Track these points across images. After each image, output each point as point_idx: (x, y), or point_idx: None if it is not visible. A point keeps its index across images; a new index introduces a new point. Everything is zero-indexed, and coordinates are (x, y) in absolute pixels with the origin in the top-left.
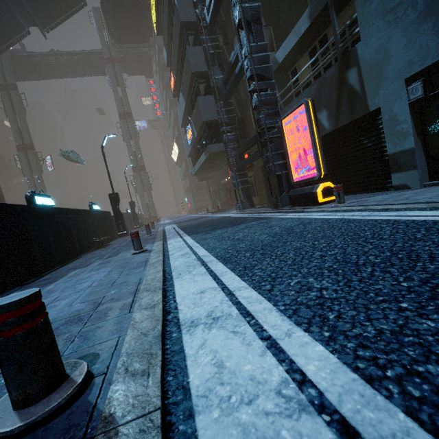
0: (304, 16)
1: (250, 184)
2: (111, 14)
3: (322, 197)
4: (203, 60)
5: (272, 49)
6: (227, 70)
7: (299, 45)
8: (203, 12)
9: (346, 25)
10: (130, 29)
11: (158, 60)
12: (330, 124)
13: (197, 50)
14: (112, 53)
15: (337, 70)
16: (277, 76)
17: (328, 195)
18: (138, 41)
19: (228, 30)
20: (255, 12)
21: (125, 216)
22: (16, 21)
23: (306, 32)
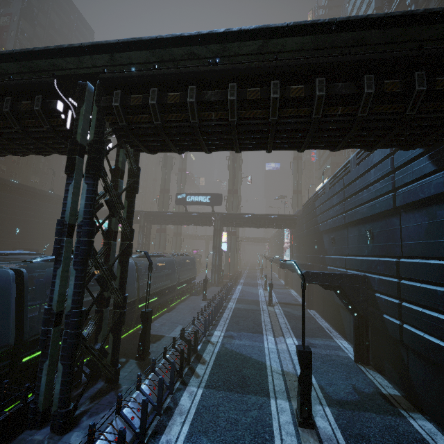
0: None
1: None
2: None
3: None
4: None
5: None
6: None
7: None
8: None
9: None
10: None
11: None
12: None
13: None
14: None
15: None
16: None
17: None
18: None
19: None
20: None
21: None
22: None
23: None
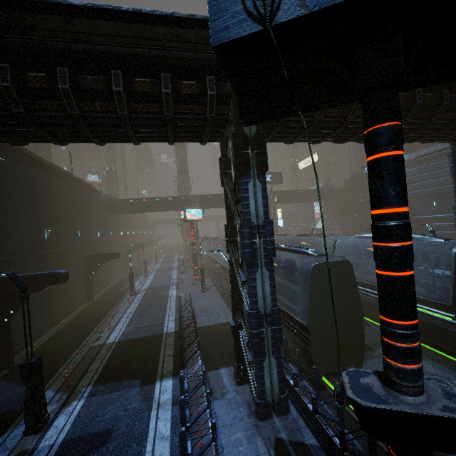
0: None
1: None
2: None
3: None
4: None
5: None
6: None
7: None
8: None
9: None
10: None
11: None
12: None
13: None
14: None
15: None
16: None
17: None
18: None
19: None
20: None
21: (329, 184)
22: None
23: None
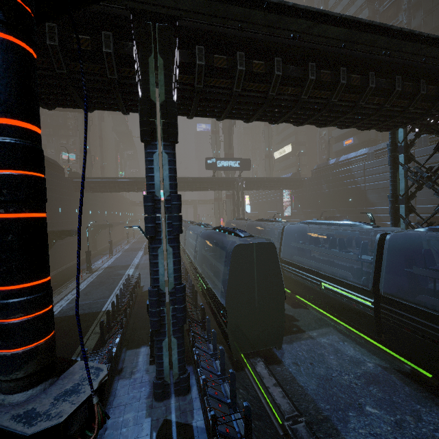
0: None
1: None
2: None
3: None
4: None
5: None
6: None
7: None
8: None
9: None
10: None
11: None
12: None
13: None
14: None
15: None
16: None
17: None
18: None
19: None
20: None
21: (298, 174)
22: None
23: None
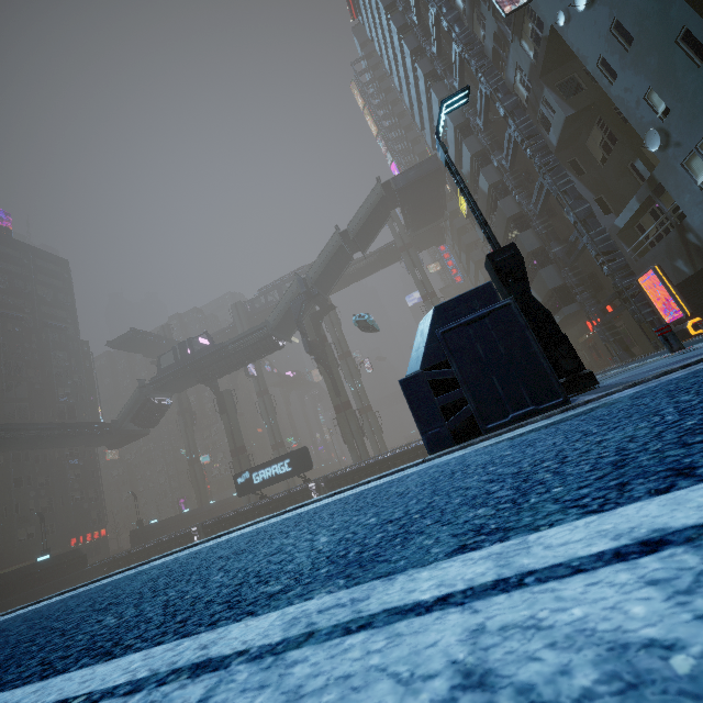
0: (632, 200)
1: (623, 334)
2: (410, 213)
3: (694, 330)
4: (536, 239)
5: (609, 212)
6: (567, 246)
7: (636, 214)
8: (528, 205)
9: (670, 208)
10: (426, 215)
11: (449, 225)
12: (689, 269)
13: (527, 233)
14: (405, 240)
15: (677, 233)
16: (622, 235)
17: (700, 328)
18: (433, 221)
19: (553, 203)
20: (586, 211)
21: None
22: (347, 256)
23: (639, 209)
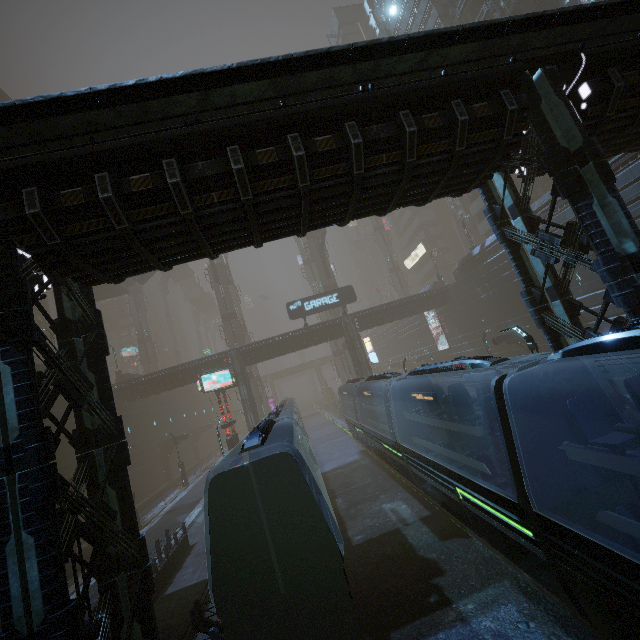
0: None
1: None
2: None
3: None
4: None
5: None
6: None
7: None
8: None
9: None
10: None
11: None
12: None
13: None
14: None
15: None
16: None
17: None
18: None
19: None
20: None
21: (440, 283)
22: None
23: None
